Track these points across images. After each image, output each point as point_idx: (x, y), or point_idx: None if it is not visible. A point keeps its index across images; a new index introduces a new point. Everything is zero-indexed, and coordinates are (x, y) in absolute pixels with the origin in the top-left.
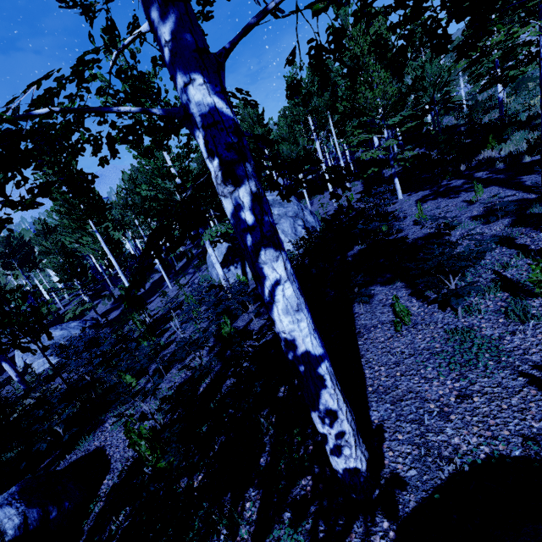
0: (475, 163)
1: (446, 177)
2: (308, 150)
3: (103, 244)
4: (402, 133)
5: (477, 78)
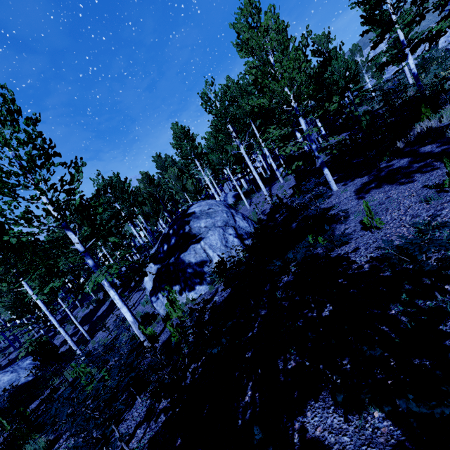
0: (413, 138)
1: (384, 158)
2: (239, 155)
3: (26, 286)
4: (321, 120)
5: (382, 67)
